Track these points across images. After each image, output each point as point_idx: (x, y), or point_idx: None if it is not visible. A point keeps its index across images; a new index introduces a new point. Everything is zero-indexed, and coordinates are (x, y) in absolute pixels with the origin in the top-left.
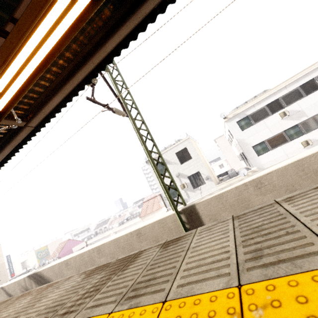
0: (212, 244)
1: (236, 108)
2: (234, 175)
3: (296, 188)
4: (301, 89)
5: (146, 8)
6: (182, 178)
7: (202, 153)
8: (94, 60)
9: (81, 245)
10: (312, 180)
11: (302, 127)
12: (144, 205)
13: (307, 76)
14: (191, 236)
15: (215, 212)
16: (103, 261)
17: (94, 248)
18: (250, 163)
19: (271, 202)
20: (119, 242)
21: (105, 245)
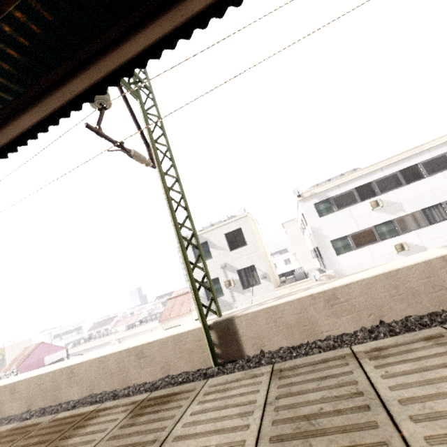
0: (211, 443)
1: (316, 186)
2: (302, 277)
3: (384, 313)
4: (400, 175)
5: (195, 4)
6: (228, 271)
7: (262, 240)
8: (102, 66)
9: (61, 354)
10: (408, 303)
11: (397, 225)
12: (169, 303)
13: (409, 160)
14: (189, 398)
15: (263, 335)
16: (74, 393)
17: (64, 369)
18: (326, 263)
19: (344, 352)
20: (107, 364)
21: (83, 365)
